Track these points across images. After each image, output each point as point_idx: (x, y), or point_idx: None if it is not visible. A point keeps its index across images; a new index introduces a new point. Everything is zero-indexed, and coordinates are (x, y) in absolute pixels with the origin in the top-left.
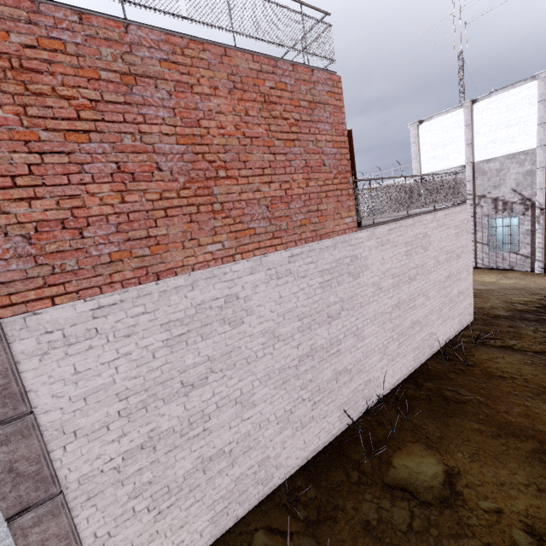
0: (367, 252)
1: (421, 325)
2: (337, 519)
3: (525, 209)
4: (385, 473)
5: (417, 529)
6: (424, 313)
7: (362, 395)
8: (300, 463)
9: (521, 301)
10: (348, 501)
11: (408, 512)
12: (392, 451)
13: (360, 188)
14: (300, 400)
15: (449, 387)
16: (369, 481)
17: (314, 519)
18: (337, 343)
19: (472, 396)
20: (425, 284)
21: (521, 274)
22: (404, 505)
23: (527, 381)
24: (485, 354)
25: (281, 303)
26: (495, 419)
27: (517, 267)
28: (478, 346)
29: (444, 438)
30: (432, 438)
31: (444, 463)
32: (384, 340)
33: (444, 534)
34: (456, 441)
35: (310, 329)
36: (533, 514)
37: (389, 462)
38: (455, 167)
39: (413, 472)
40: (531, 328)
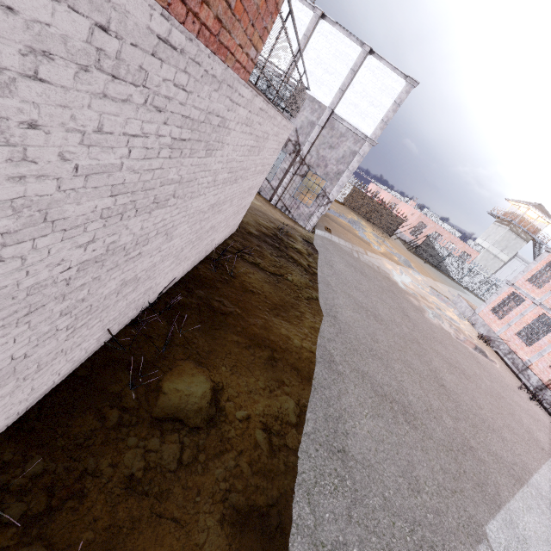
0: (235, 123)
1: (214, 230)
2: (85, 491)
3: (294, 151)
4: (154, 403)
5: (187, 461)
6: (221, 219)
7: (135, 305)
8: (12, 421)
9: (265, 225)
10: (104, 457)
11: (178, 445)
12: (163, 374)
13: (282, 12)
14: (52, 333)
15: (217, 297)
16: (134, 420)
17: (42, 511)
18: (144, 243)
19: (233, 308)
20: (238, 190)
21: (264, 200)
22: (175, 438)
23: (267, 298)
24: (243, 268)
25: (95, 145)
26: (248, 331)
27: (263, 193)
28: (239, 259)
29: (212, 352)
30: (202, 354)
31: (211, 380)
32: (185, 243)
33: (211, 456)
34: (222, 355)
35: (122, 217)
36: (267, 413)
37: (159, 389)
38: (274, 70)
39: (184, 396)
40: (269, 252)
